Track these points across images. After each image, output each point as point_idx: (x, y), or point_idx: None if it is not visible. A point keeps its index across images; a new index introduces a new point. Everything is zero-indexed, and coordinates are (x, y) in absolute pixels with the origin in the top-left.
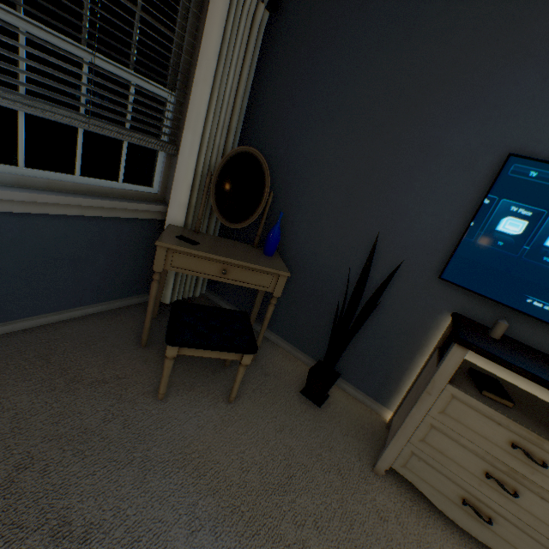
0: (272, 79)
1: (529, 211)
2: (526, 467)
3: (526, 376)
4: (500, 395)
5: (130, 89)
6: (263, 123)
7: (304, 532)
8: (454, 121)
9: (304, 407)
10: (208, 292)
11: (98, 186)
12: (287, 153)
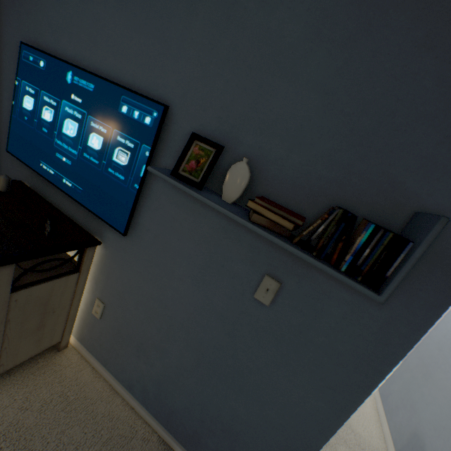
0: None
1: (34, 90)
2: None
3: None
4: None
5: None
6: None
7: None
8: (8, 17)
9: None
10: None
11: None
12: None
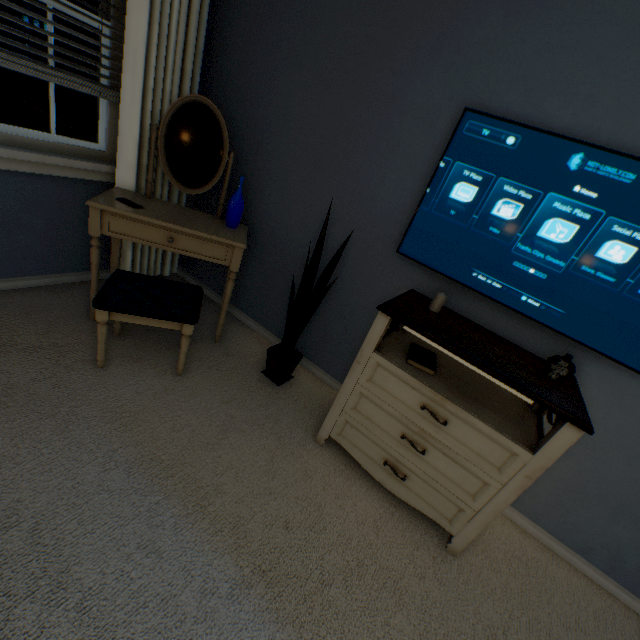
0: (236, 9)
1: (480, 176)
2: (433, 427)
3: (433, 339)
4: (424, 364)
5: (48, 15)
6: (230, 67)
7: (222, 479)
8: (418, 68)
9: (262, 385)
10: (184, 274)
11: (23, 136)
12: (255, 107)
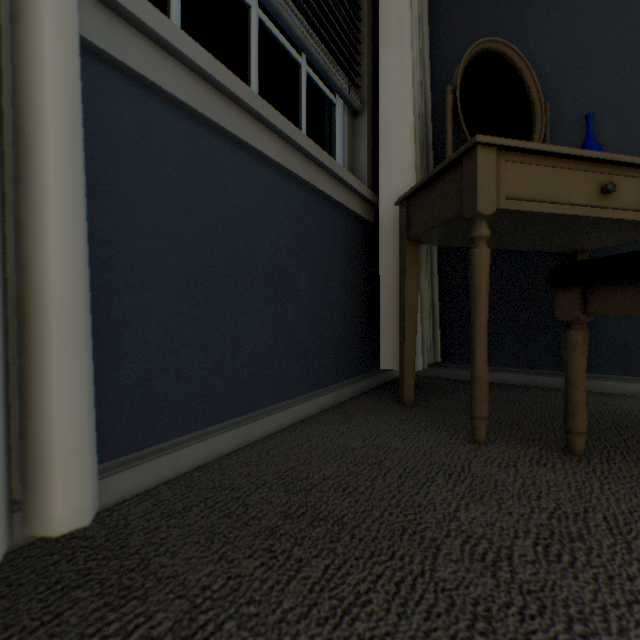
0: (441, 17)
1: None
2: None
3: None
4: None
5: None
6: (447, 70)
7: None
8: None
9: None
10: (428, 369)
11: None
12: None
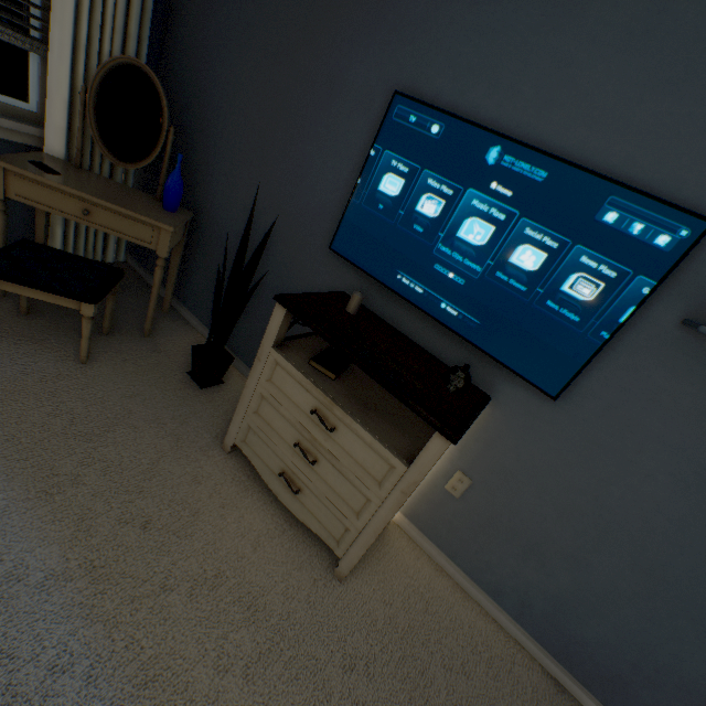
0: None
1: (407, 167)
2: (323, 435)
3: (321, 334)
4: (327, 367)
5: None
6: (185, 36)
7: (87, 470)
8: (358, 46)
9: (183, 386)
10: (137, 265)
11: None
12: (208, 82)
